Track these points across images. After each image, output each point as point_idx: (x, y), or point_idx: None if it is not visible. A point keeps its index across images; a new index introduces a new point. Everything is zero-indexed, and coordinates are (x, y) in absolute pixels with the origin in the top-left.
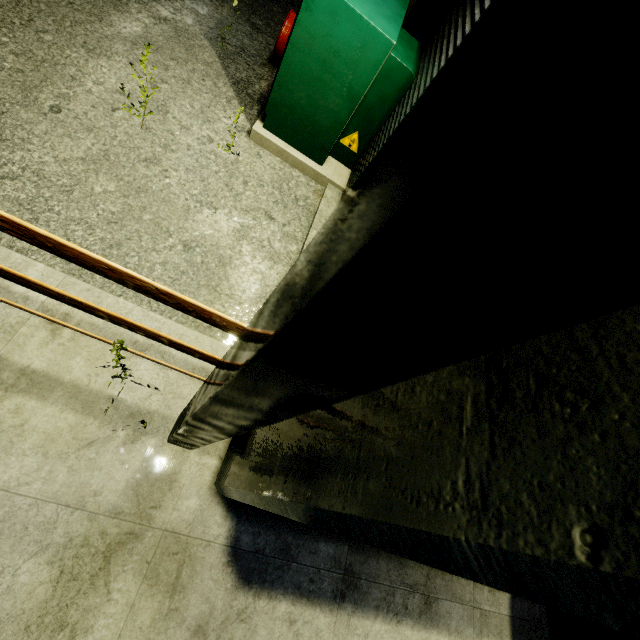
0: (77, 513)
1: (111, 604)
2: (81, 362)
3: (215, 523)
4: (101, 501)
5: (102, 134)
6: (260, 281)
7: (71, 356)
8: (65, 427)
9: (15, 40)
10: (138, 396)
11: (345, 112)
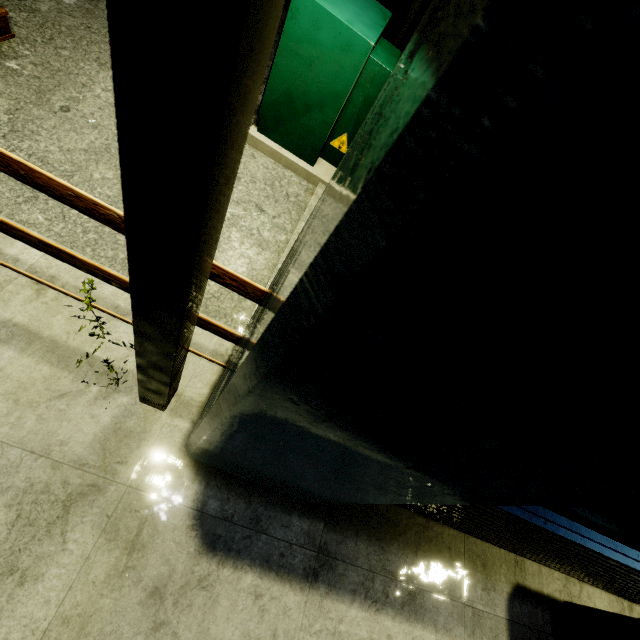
0: (41, 460)
1: (65, 554)
2: (62, 320)
3: (182, 485)
4: (67, 451)
5: (106, 131)
6: (247, 265)
7: (53, 314)
8: (39, 378)
9: (36, 54)
10: (114, 356)
11: (332, 112)
